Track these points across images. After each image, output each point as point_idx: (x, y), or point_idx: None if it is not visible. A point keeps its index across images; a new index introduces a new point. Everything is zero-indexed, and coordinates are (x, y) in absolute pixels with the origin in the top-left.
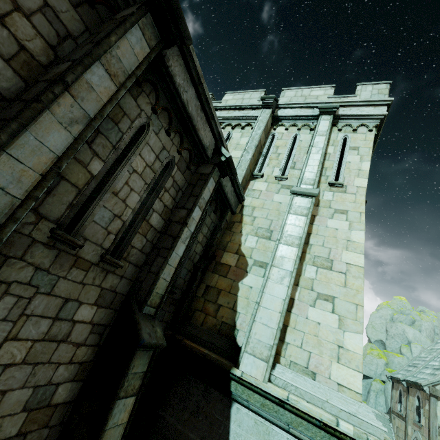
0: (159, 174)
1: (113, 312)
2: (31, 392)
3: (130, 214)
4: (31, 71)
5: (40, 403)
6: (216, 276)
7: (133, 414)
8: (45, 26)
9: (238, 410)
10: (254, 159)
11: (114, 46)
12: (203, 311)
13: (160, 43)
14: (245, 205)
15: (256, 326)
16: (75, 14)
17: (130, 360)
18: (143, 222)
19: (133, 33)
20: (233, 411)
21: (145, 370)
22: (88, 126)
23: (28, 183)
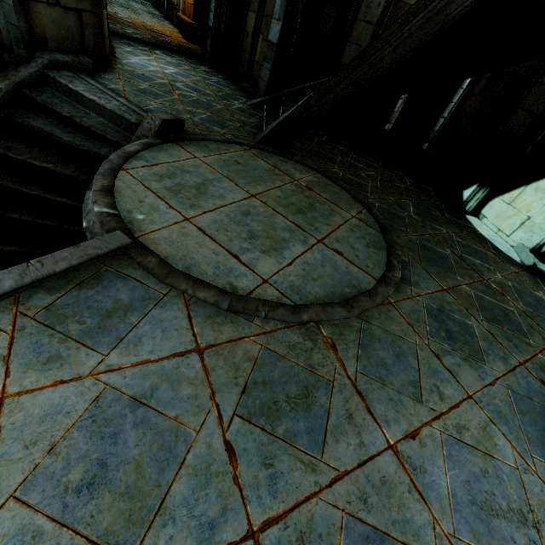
0: None
1: None
2: None
3: None
4: None
5: None
6: None
7: None
8: None
9: None
10: None
11: None
12: None
13: None
14: None
15: None
16: None
17: None
18: None
19: None
20: None
21: None
22: None
23: None
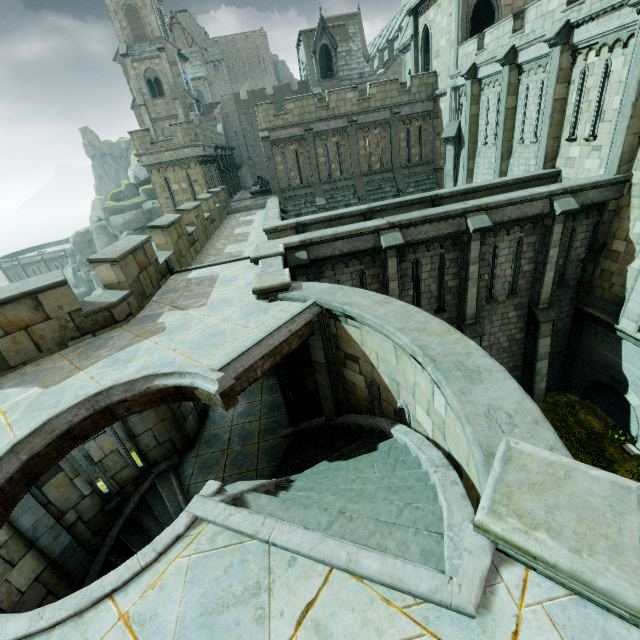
0: (516, 247)
1: (525, 309)
2: (506, 337)
3: (510, 277)
4: (457, 276)
5: (511, 339)
6: (608, 262)
7: (551, 342)
8: (453, 264)
9: (625, 343)
10: (636, 117)
11: (470, 257)
12: (600, 287)
13: (481, 234)
14: (632, 184)
15: (630, 303)
16: (455, 252)
17: (538, 327)
18: (519, 274)
19: (472, 246)
20: (622, 343)
21: (551, 328)
22: (478, 281)
23: (475, 303)
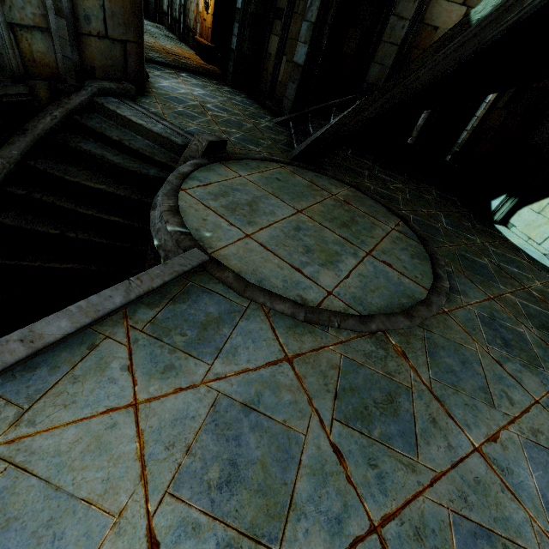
0: None
1: (417, 132)
2: None
3: None
4: None
5: None
6: None
7: None
8: None
9: None
10: None
11: None
12: None
13: None
14: None
15: None
16: None
17: None
18: None
19: None
20: None
21: None
22: None
23: None
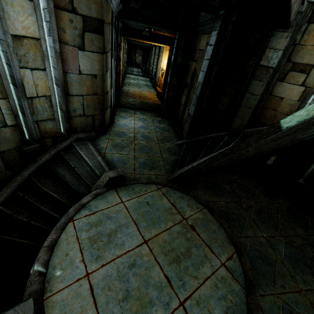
0: None
1: None
2: None
3: None
4: None
5: None
6: None
7: None
8: None
9: None
10: None
11: None
12: None
13: None
14: None
15: None
16: None
17: None
18: None
19: None
20: None
21: None
22: None
23: None
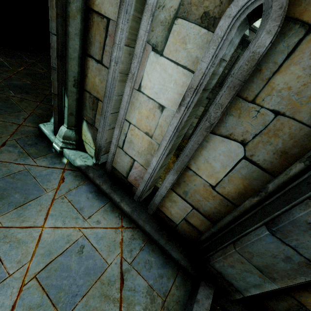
0: None
1: None
2: None
3: None
4: None
5: None
6: None
7: (203, 111)
8: None
9: None
10: None
11: None
12: None
13: None
14: None
15: None
16: None
17: None
18: None
19: None
20: None
21: (207, 103)
22: None
23: None
